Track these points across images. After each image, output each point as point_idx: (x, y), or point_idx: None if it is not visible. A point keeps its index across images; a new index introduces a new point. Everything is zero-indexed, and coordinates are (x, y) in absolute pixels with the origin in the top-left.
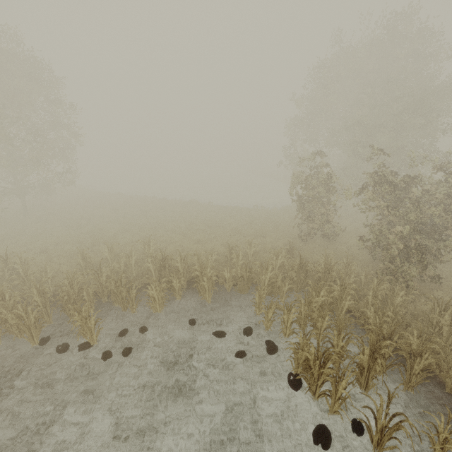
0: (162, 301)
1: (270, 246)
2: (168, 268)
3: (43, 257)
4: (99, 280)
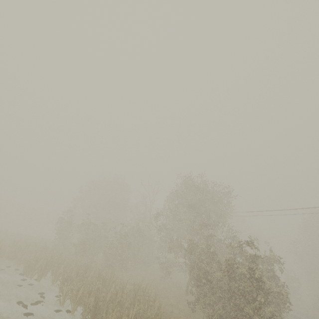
0: None
1: None
2: None
3: None
4: None
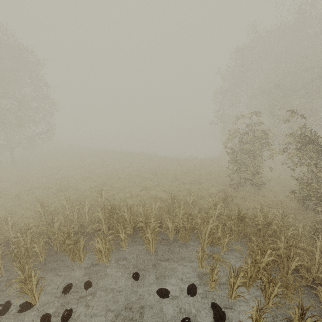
0: (108, 251)
1: (206, 193)
2: (115, 217)
3: (13, 202)
4: (52, 229)
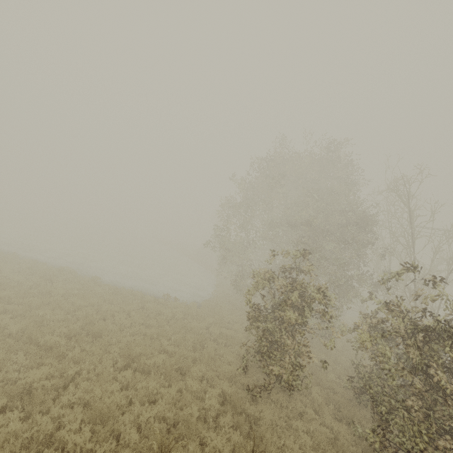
0: None
1: (197, 414)
2: None
3: None
4: None
